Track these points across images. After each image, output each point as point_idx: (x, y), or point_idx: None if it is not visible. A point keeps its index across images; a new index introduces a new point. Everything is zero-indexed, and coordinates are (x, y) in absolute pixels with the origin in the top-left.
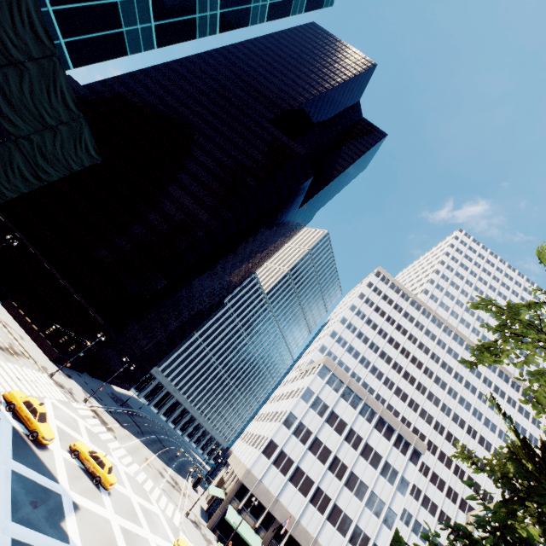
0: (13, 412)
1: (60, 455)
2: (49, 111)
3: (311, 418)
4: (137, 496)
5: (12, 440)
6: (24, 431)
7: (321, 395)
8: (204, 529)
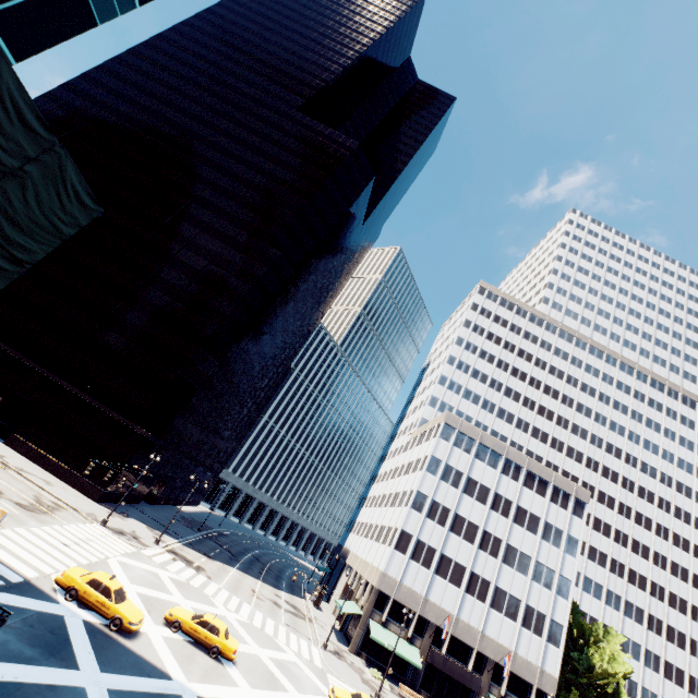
0: (77, 600)
1: (158, 634)
2: (2, 142)
3: (445, 492)
4: (264, 648)
5: (91, 643)
6: (100, 621)
7: (450, 461)
8: (348, 657)
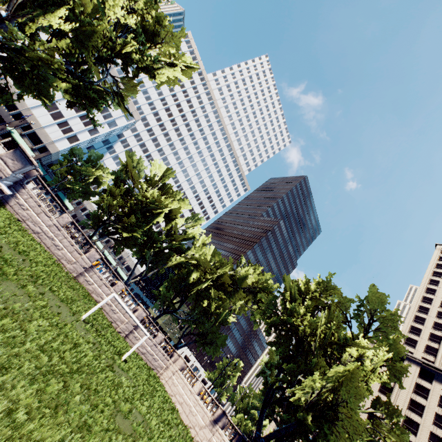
0: None
1: None
2: None
3: None
4: None
5: None
6: None
7: None
8: None
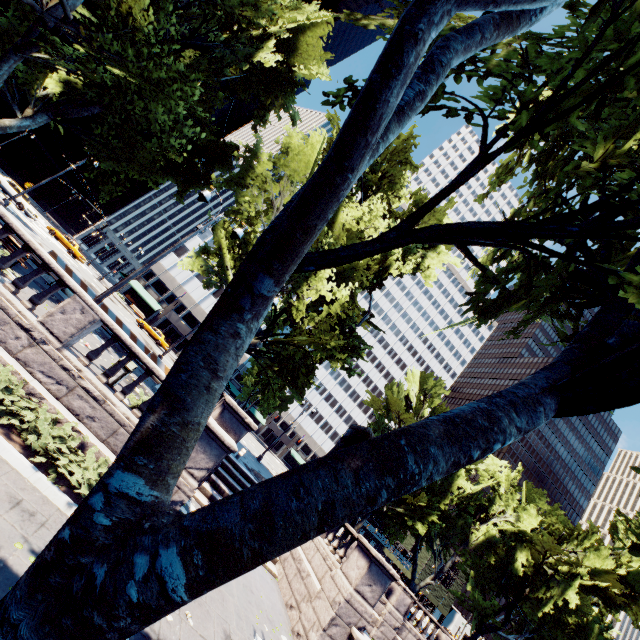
0: None
1: None
2: None
3: None
4: None
5: None
6: None
7: None
8: (108, 285)
